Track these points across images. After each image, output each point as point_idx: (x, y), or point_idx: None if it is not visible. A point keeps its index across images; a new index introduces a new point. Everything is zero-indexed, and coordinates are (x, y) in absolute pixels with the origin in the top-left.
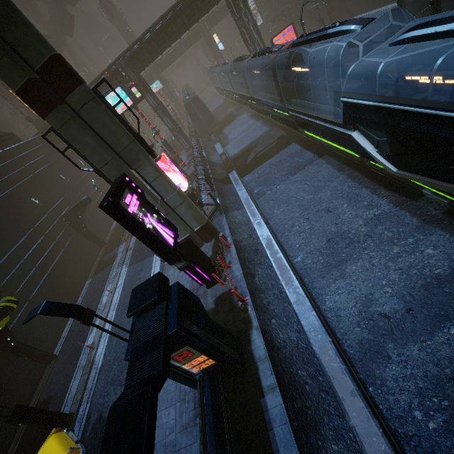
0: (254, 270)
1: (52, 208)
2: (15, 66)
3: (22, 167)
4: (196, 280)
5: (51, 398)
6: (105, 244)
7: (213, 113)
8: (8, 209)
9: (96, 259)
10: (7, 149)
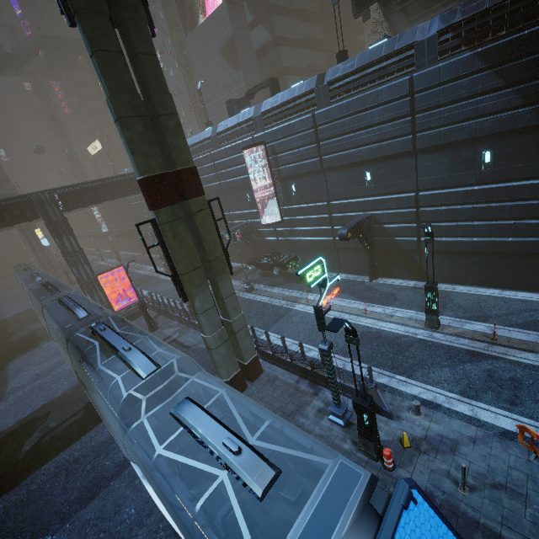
0: None
1: None
2: None
3: None
4: None
5: None
6: None
7: (6, 323)
8: None
9: None
10: None
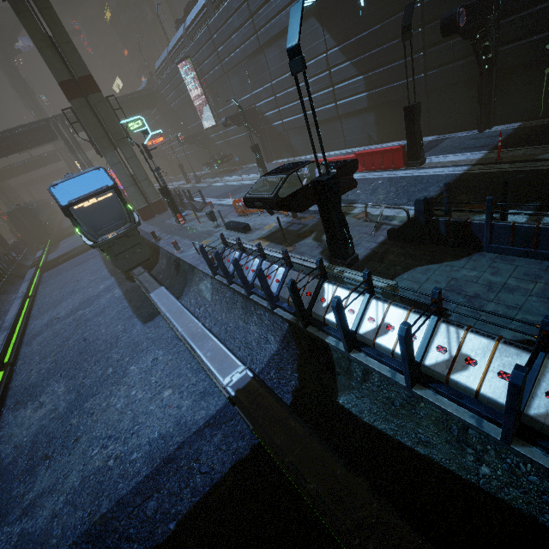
0: None
1: None
2: None
3: None
4: None
5: None
6: None
7: (64, 229)
8: None
9: None
10: None
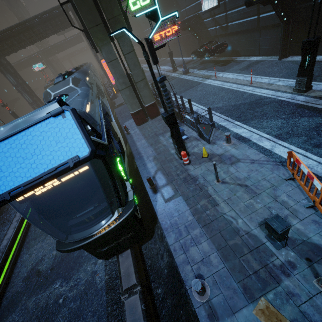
0: (1, 230)
1: None
2: None
3: None
4: None
5: None
6: None
7: None
8: None
9: None
10: None
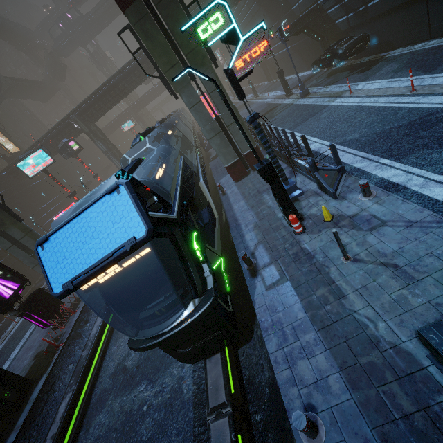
0: (93, 316)
1: None
2: None
3: None
4: (37, 324)
5: None
6: None
7: None
8: None
9: (32, 286)
10: None
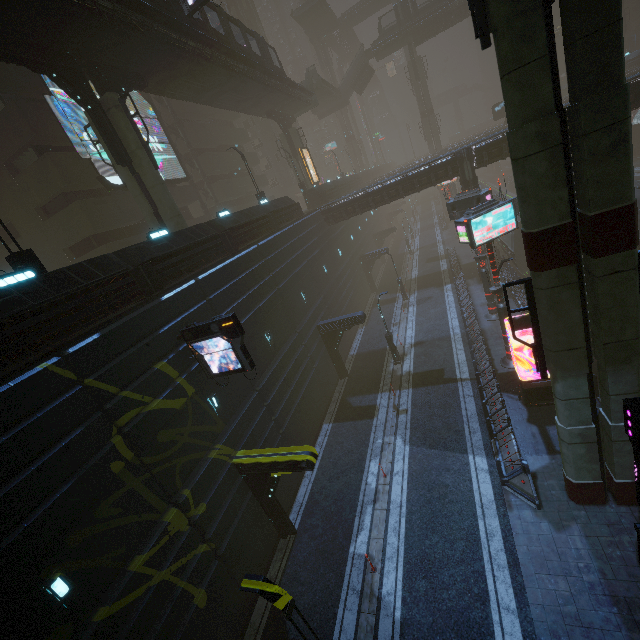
0: None
1: (313, 309)
2: (566, 203)
3: (301, 250)
4: None
5: (303, 610)
6: (346, 375)
7: None
8: (284, 301)
9: (334, 394)
10: (296, 224)
